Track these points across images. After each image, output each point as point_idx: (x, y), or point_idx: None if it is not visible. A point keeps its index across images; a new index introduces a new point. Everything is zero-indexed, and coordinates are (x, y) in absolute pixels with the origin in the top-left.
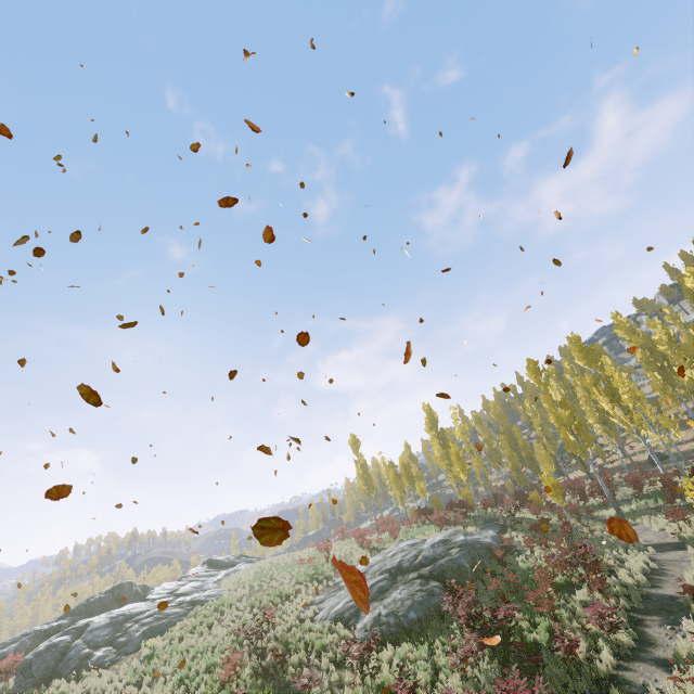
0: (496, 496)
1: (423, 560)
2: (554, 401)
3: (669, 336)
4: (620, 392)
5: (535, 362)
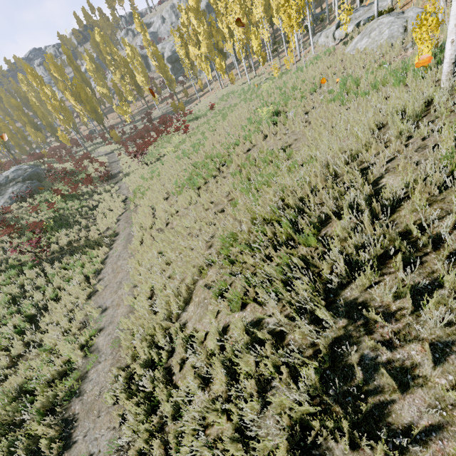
0: (15, 159)
1: (13, 177)
2: (49, 96)
3: (93, 68)
4: (82, 94)
5: (31, 69)
